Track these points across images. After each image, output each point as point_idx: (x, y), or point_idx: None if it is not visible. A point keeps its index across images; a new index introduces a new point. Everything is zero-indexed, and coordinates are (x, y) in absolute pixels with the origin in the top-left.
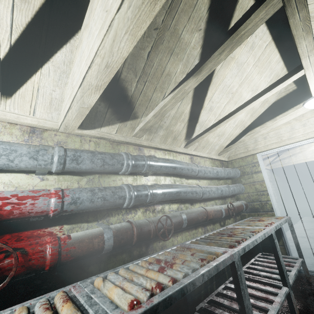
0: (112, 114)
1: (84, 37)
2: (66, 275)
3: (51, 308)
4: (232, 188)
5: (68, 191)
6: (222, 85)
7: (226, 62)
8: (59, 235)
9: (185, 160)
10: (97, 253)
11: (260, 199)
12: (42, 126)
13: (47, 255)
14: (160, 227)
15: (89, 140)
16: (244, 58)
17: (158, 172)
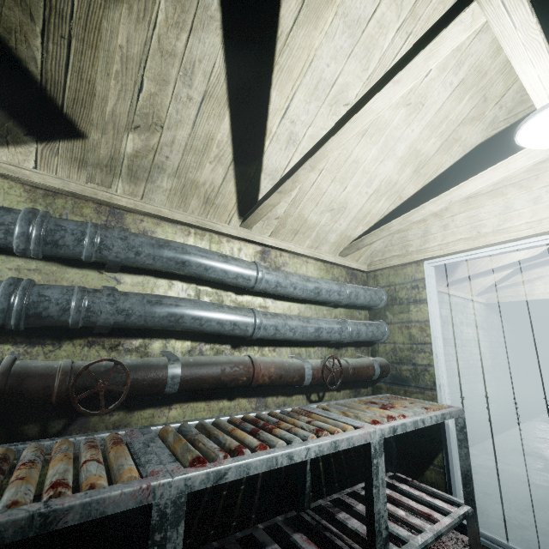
0: (3, 117)
1: None
2: None
3: None
4: (354, 327)
5: None
6: (310, 77)
7: (310, 10)
8: None
9: (245, 253)
10: None
11: (414, 361)
12: None
13: None
14: (88, 384)
15: None
16: (364, 5)
17: (137, 266)
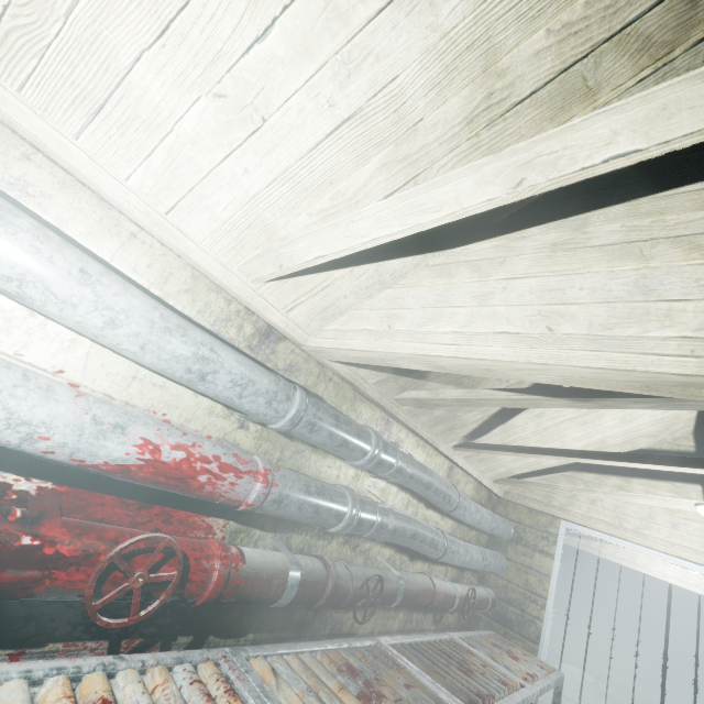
0: None
1: (461, 279)
2: (194, 613)
3: (214, 699)
4: (489, 559)
5: (279, 476)
6: None
7: None
8: (217, 535)
9: (441, 468)
10: (263, 603)
11: (524, 607)
12: (286, 332)
13: (210, 582)
14: (362, 594)
15: (329, 378)
16: None
17: (400, 483)
